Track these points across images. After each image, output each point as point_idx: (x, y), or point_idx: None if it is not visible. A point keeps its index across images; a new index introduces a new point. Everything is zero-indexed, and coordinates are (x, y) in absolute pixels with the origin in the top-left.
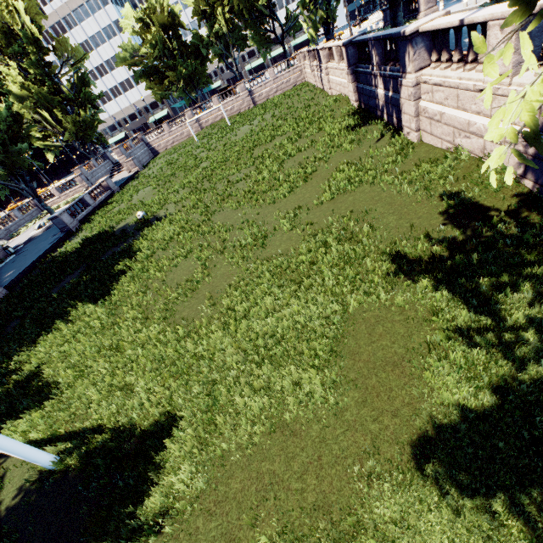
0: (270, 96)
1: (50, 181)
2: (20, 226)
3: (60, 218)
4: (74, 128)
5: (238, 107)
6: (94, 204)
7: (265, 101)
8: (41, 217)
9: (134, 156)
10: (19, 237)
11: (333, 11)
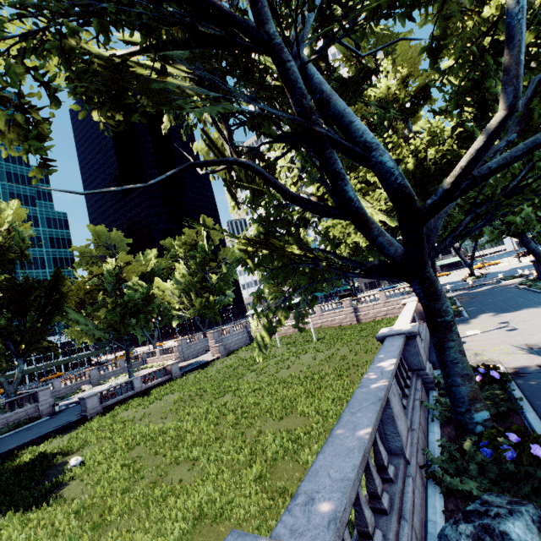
0: (377, 317)
1: (161, 342)
2: (116, 375)
3: (86, 400)
4: (199, 307)
5: (340, 320)
6: (140, 389)
7: (371, 320)
8: (135, 371)
9: (222, 342)
10: (101, 386)
11: (301, 315)
